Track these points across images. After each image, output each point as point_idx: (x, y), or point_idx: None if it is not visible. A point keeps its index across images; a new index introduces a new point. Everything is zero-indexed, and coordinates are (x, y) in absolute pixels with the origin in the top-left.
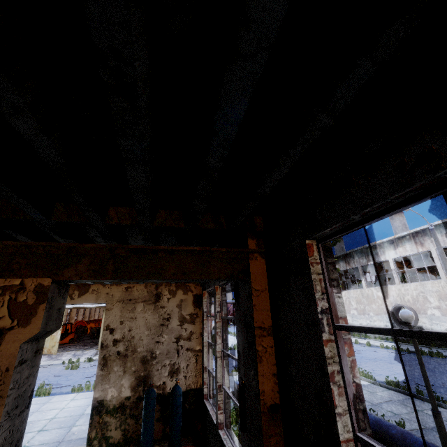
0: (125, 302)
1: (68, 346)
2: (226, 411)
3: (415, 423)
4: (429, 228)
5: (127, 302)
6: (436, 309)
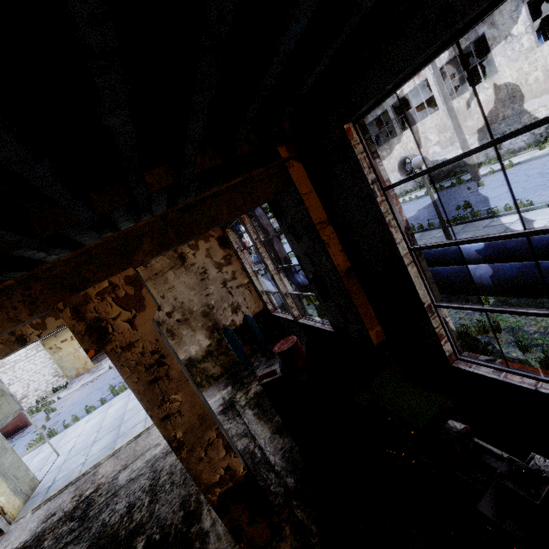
0: (152, 278)
1: (98, 356)
2: (298, 307)
3: None
4: None
5: (155, 278)
6: (436, 146)
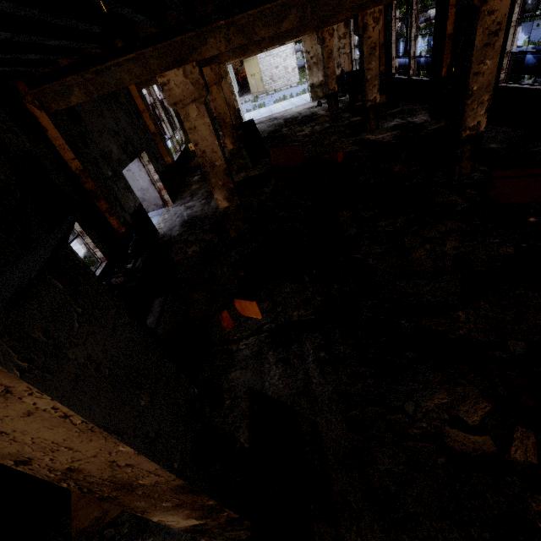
0: (310, 36)
1: None
2: None
3: None
4: None
5: (311, 36)
6: None
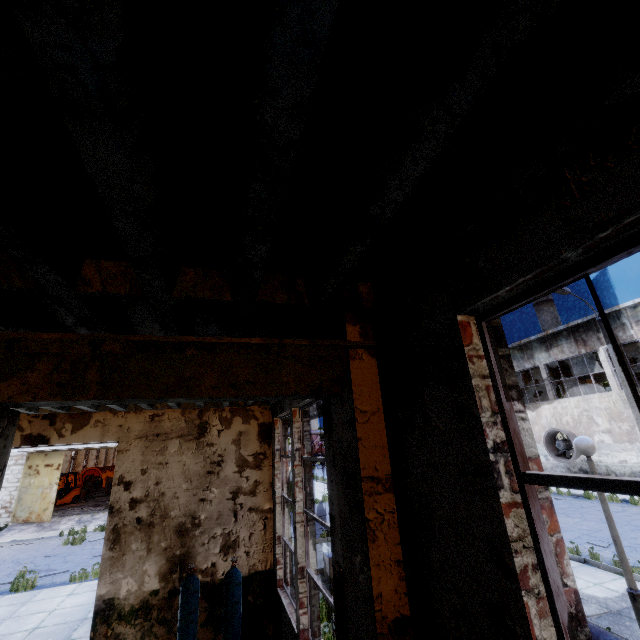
0: (149, 438)
1: (71, 507)
2: (313, 608)
3: (594, 605)
4: (597, 319)
5: (153, 439)
6: (605, 434)
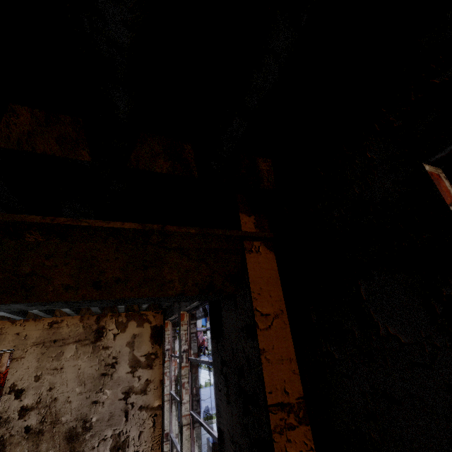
0: (46, 344)
1: None
2: None
3: None
4: None
5: (50, 345)
6: None
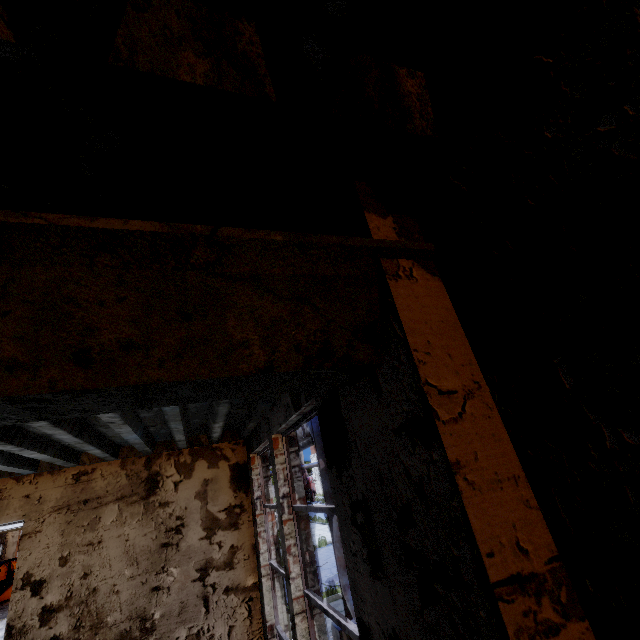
0: (73, 508)
1: None
2: None
3: None
4: None
5: (78, 509)
6: None
